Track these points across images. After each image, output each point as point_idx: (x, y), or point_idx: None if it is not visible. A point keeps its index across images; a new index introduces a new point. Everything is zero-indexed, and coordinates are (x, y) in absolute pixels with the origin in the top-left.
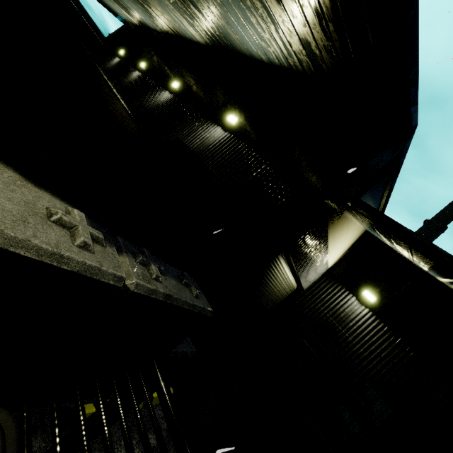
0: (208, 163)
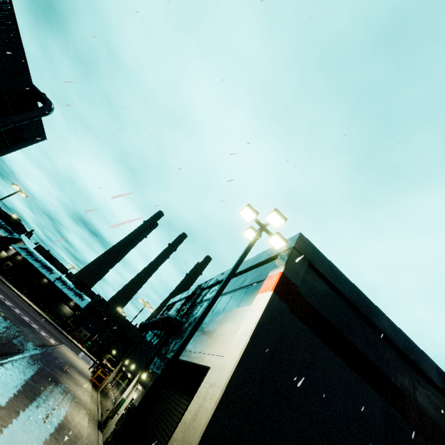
0: None
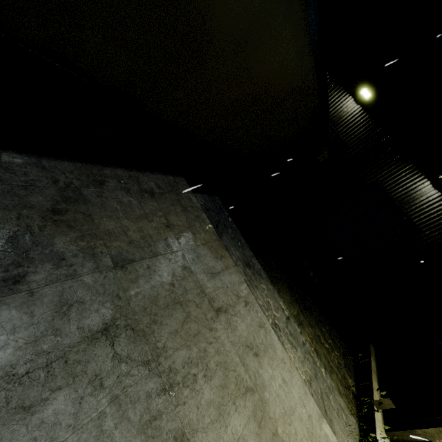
0: (414, 220)
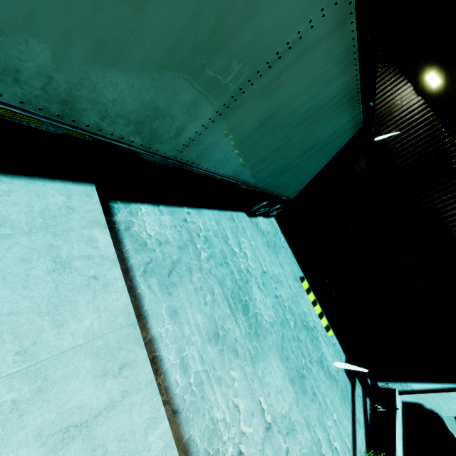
0: None
